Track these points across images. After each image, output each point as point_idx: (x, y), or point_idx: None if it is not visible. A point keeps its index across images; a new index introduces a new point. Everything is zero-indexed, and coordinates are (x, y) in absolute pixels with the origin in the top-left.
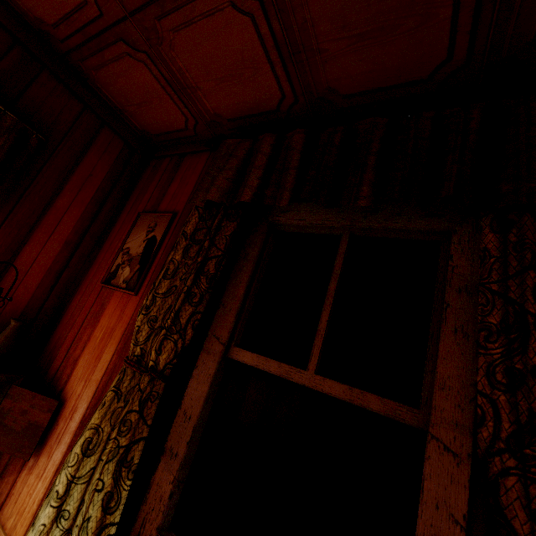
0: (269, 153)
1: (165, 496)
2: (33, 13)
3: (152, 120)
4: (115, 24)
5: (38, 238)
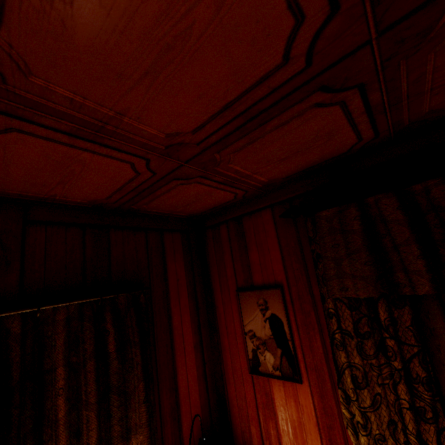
0: (404, 220)
1: None
2: (86, 200)
3: (200, 207)
4: (169, 173)
5: (180, 362)
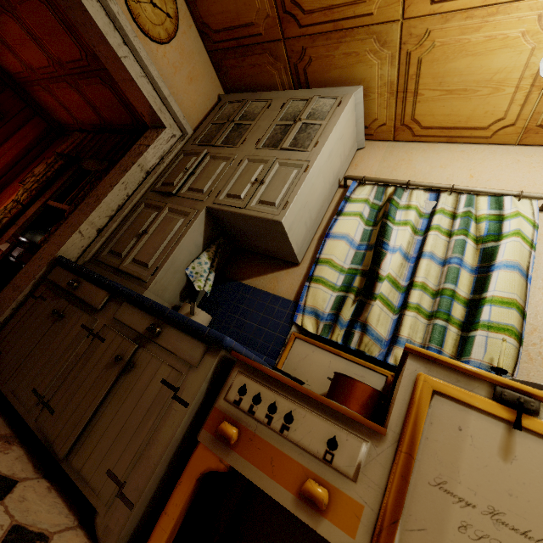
0: (82, 139)
1: (11, 234)
2: (6, 68)
3: (60, 117)
4: (36, 80)
5: None
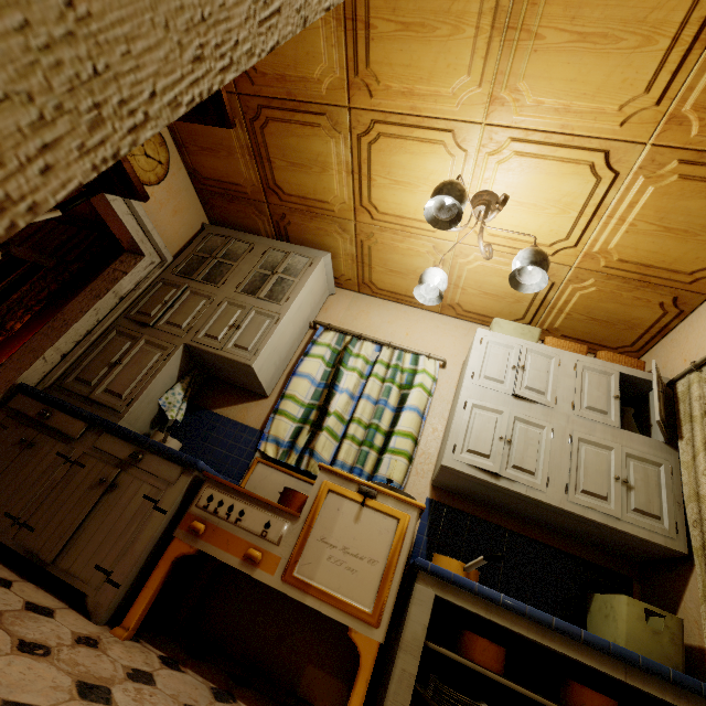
0: None
1: None
2: None
3: None
4: None
5: None
